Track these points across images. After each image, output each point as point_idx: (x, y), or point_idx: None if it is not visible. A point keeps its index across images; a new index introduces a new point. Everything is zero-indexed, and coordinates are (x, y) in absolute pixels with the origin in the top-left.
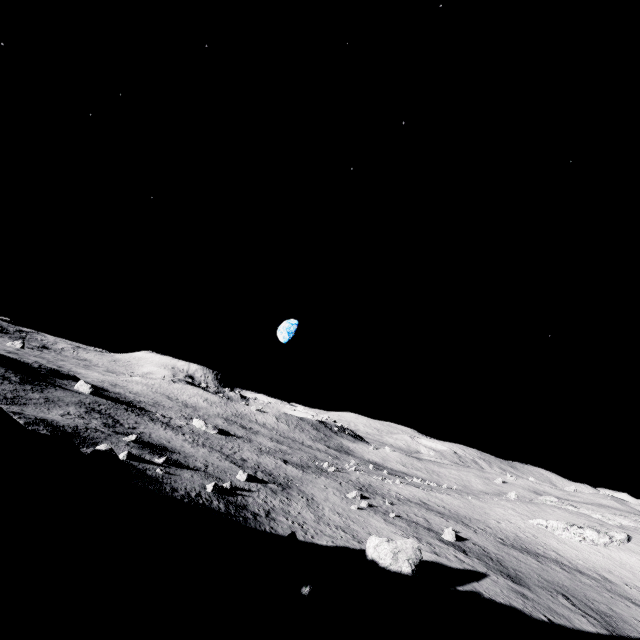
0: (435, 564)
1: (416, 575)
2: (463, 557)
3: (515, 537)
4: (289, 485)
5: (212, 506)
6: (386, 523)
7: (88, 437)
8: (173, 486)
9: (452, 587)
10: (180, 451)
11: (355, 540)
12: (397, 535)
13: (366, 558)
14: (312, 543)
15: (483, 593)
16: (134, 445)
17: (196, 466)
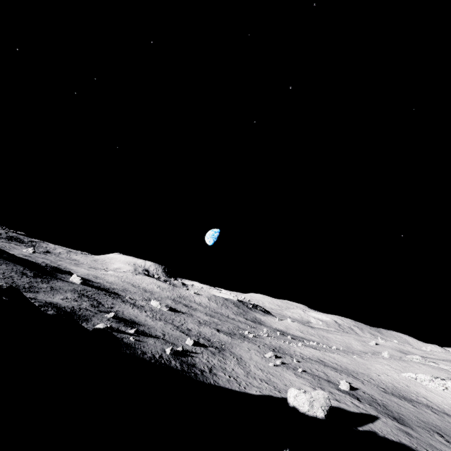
0: (338, 409)
1: (328, 419)
2: (358, 403)
3: (393, 387)
4: (223, 348)
5: (171, 365)
6: (296, 376)
7: (81, 315)
8: (142, 350)
9: (354, 427)
10: (144, 324)
11: (276, 390)
12: (306, 386)
13: (288, 405)
14: (245, 393)
15: (378, 432)
16: (113, 320)
17: (157, 335)
